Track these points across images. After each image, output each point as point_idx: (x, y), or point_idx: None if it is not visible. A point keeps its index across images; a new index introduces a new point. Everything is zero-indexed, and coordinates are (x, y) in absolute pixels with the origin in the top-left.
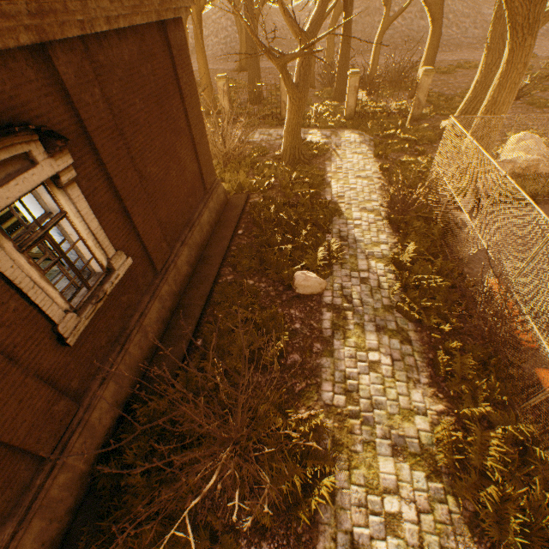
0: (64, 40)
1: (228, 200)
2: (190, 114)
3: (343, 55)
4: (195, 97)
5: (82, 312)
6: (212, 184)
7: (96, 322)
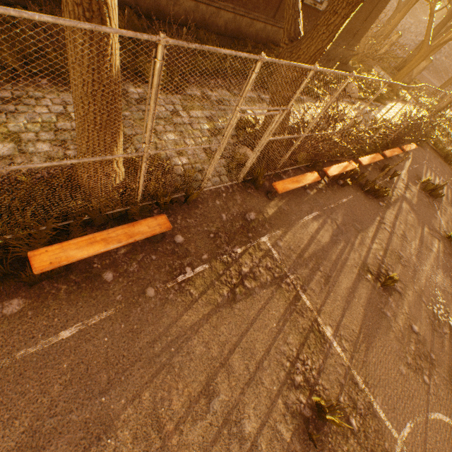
0: None
1: (347, 65)
2: (381, 1)
3: None
4: None
5: (310, 0)
6: (352, 46)
7: (305, 11)
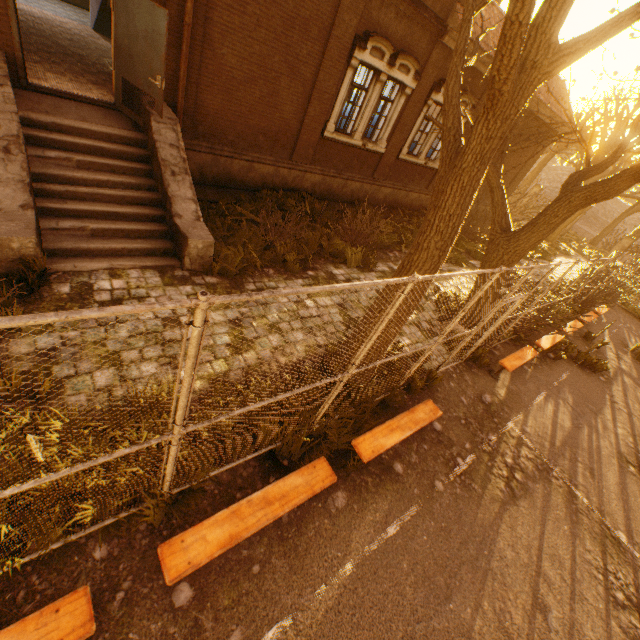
0: (529, 112)
1: None
2: (525, 166)
3: (635, 233)
4: (533, 163)
5: None
6: None
7: None
